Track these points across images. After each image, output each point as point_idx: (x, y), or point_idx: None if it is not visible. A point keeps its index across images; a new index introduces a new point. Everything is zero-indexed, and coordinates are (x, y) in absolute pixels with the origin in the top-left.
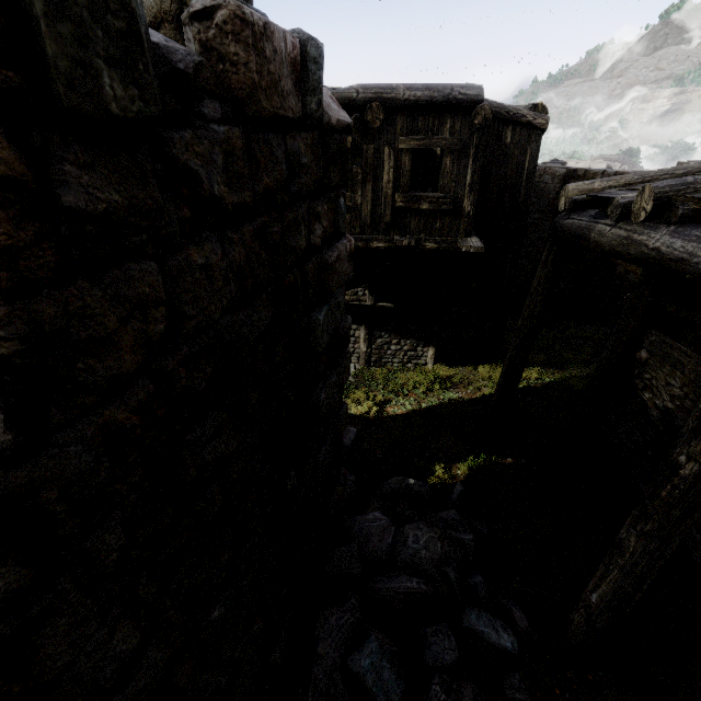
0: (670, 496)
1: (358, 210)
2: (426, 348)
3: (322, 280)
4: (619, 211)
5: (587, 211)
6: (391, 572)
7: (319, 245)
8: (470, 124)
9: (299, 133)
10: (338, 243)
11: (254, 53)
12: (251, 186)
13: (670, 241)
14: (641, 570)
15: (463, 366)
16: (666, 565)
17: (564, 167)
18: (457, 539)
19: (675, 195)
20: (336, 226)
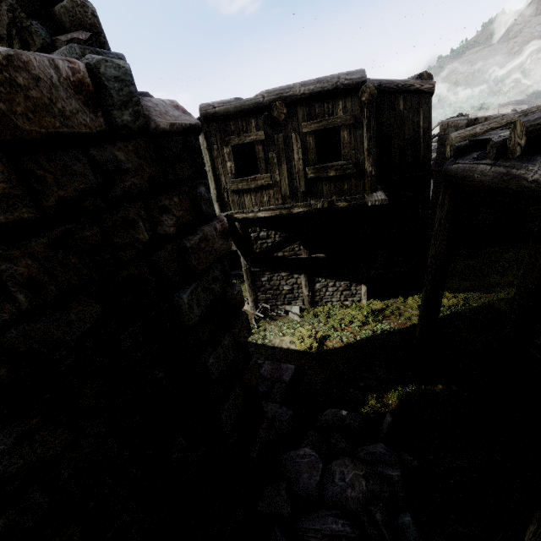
0: None
1: (278, 186)
2: (359, 287)
3: (185, 262)
4: (495, 150)
5: (470, 155)
6: (319, 511)
7: (173, 233)
8: (359, 101)
9: (111, 143)
10: (205, 226)
11: None
12: (32, 202)
13: None
14: None
15: (395, 298)
16: None
17: (465, 118)
18: (384, 475)
19: None
20: (199, 211)
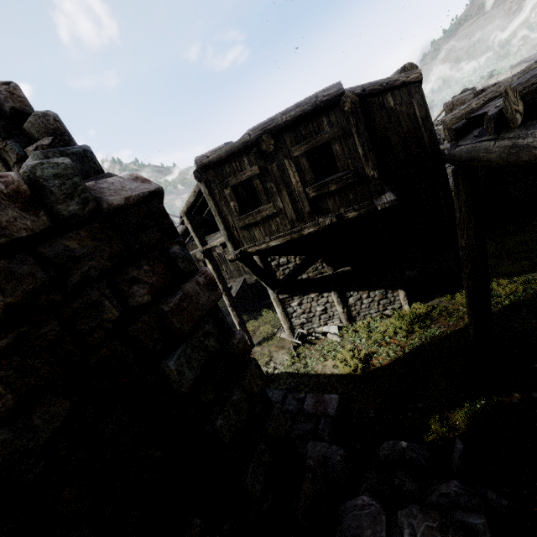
0: None
1: (283, 212)
2: (395, 293)
3: (168, 326)
4: (493, 124)
5: (471, 133)
6: None
7: (148, 301)
8: (342, 112)
9: (60, 236)
10: (186, 283)
11: None
12: None
13: None
14: None
15: (440, 297)
16: None
17: (470, 92)
18: (465, 524)
19: None
20: (176, 271)
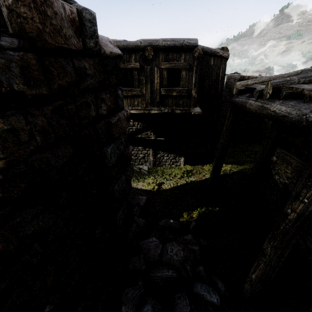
0: (285, 229)
1: (144, 96)
2: (180, 158)
3: (109, 131)
4: (258, 94)
5: (245, 94)
6: (159, 267)
7: (105, 114)
8: (193, 56)
9: (83, 57)
10: (119, 113)
11: (36, 12)
12: (47, 85)
13: (280, 107)
14: (273, 263)
15: (197, 165)
16: (288, 256)
17: (239, 75)
18: (191, 249)
19: (282, 86)
20: (117, 104)
